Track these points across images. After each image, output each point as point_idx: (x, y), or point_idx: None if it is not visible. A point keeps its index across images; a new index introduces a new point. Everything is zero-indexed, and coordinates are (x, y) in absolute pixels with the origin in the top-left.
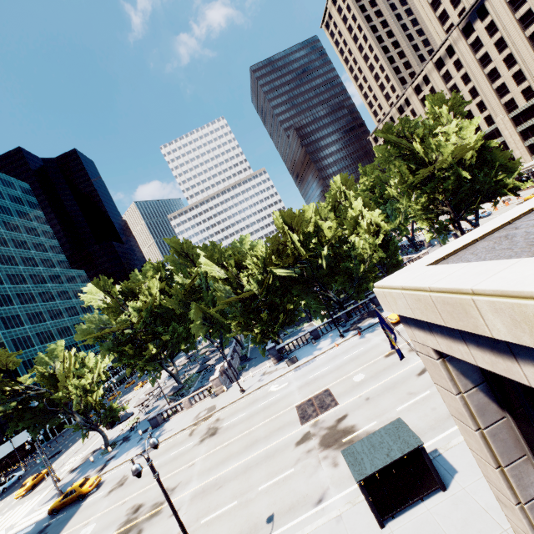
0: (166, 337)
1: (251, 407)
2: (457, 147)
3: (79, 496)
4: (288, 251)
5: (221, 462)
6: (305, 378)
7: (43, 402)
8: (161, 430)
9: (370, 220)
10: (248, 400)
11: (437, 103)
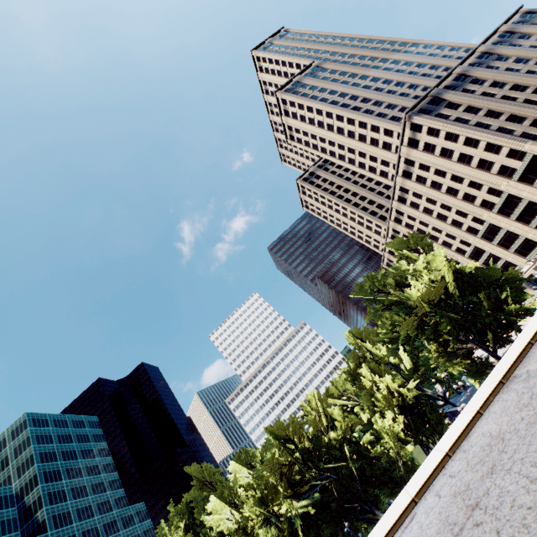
0: None
1: None
2: (421, 296)
3: None
4: (297, 470)
5: None
6: None
7: None
8: None
9: (385, 390)
10: None
11: (398, 246)
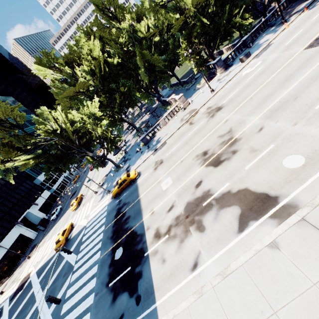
0: (122, 89)
1: (239, 85)
2: None
3: (130, 181)
4: None
5: (264, 100)
6: (280, 48)
7: (59, 150)
8: (155, 141)
9: None
10: (226, 89)
11: None
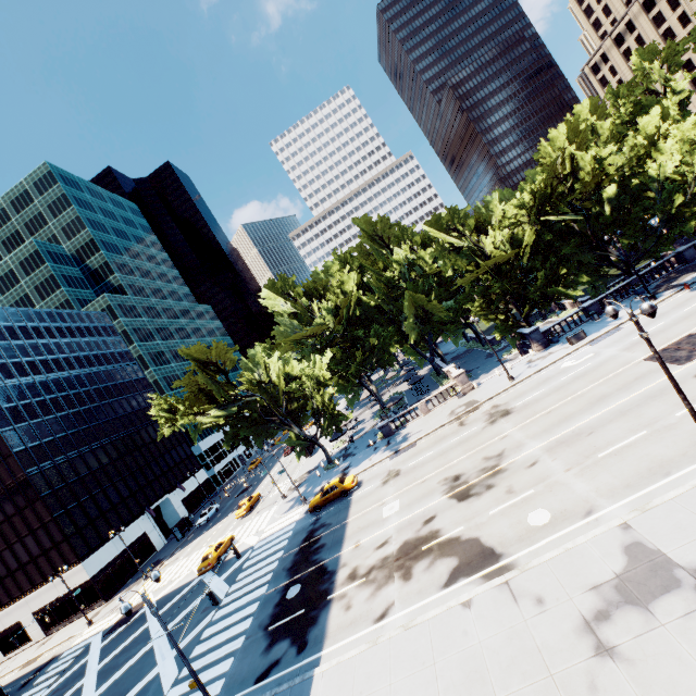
0: (372, 340)
1: (548, 384)
2: None
3: (342, 492)
4: (561, 190)
5: (560, 422)
6: (625, 342)
7: (256, 412)
8: (401, 435)
9: (677, 136)
10: (531, 382)
11: None
